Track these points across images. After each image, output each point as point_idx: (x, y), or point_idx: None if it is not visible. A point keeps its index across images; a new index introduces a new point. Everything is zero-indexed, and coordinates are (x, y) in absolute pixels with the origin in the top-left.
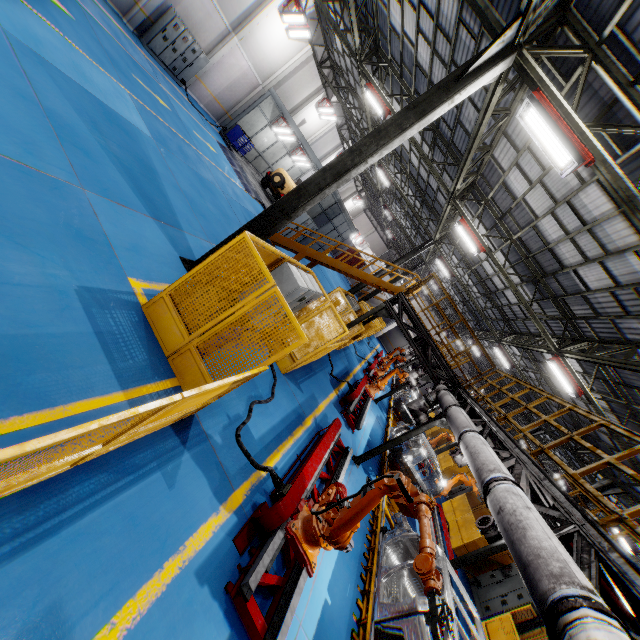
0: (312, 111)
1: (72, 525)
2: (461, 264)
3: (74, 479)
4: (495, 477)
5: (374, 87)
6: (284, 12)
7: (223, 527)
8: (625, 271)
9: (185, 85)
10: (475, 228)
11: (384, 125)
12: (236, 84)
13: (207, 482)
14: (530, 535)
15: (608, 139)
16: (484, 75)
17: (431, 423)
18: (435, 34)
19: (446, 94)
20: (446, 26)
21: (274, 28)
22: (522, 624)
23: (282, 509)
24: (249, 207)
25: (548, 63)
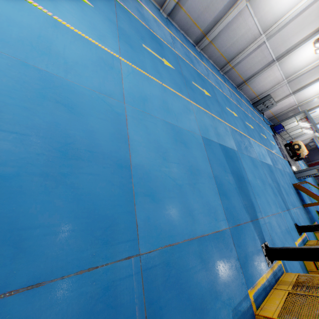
0: None
1: None
2: None
3: None
4: None
5: None
6: None
7: None
8: None
9: (263, 114)
10: None
11: None
12: (284, 107)
13: None
14: None
15: None
16: None
17: None
18: None
19: None
20: None
21: (314, 86)
22: None
23: None
24: (287, 169)
25: None
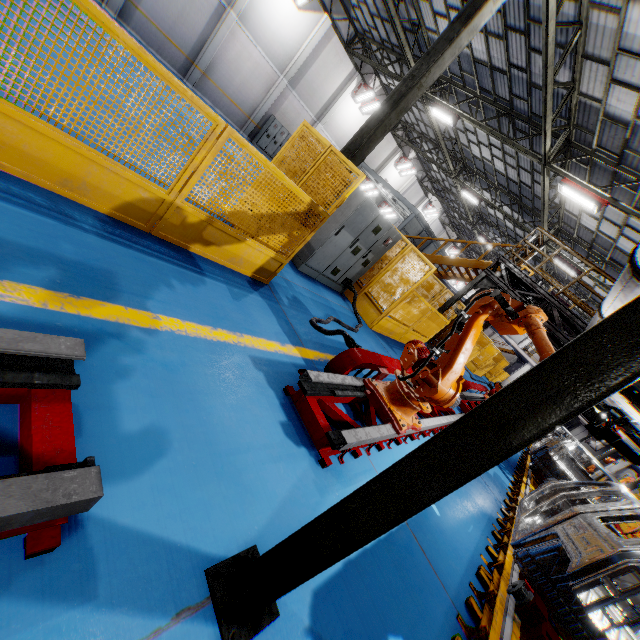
0: (392, 171)
1: (139, 253)
2: None
3: (148, 238)
4: None
5: (439, 104)
6: (356, 95)
7: (288, 357)
8: None
9: None
10: (585, 183)
11: (432, 47)
12: None
13: (274, 323)
14: None
15: None
16: None
17: None
18: None
19: None
20: None
21: (349, 109)
22: None
23: (354, 354)
24: None
25: None
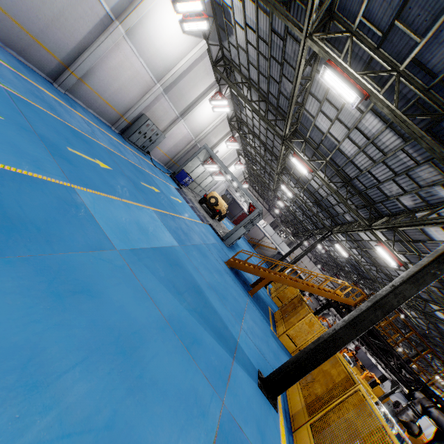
0: (222, 145)
1: None
2: (349, 242)
3: None
4: None
5: (298, 156)
6: (213, 99)
7: None
8: None
9: (150, 155)
10: (391, 249)
11: (419, 274)
12: (179, 143)
13: None
14: None
15: None
16: None
17: (434, 443)
18: (367, 145)
19: None
20: (382, 145)
21: (205, 108)
22: None
23: None
24: (211, 238)
25: None
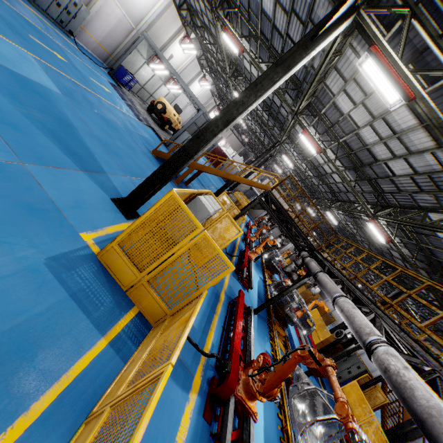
0: (177, 47)
1: None
2: (299, 156)
3: None
4: (373, 340)
5: (229, 30)
6: None
7: (195, 410)
8: (422, 164)
9: (73, 36)
10: (313, 136)
11: (259, 79)
12: (114, 30)
13: (176, 380)
14: (417, 395)
15: (418, 76)
16: (333, 33)
17: (302, 281)
18: None
19: (305, 51)
20: None
21: None
22: (364, 386)
23: (230, 383)
24: (144, 134)
25: (373, 17)
